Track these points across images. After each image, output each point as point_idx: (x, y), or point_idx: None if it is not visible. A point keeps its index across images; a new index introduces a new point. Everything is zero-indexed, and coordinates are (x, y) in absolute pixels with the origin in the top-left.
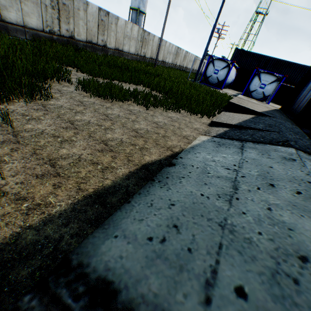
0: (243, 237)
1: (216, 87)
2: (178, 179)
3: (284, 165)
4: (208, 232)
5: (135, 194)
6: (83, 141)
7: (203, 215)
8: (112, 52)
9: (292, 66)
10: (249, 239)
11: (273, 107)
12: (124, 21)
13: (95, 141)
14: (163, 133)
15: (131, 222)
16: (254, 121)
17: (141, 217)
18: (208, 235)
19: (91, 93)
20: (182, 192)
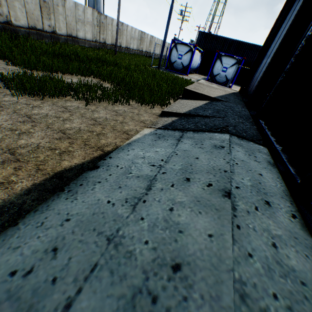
0: (126, 250)
1: (183, 73)
2: (92, 185)
3: (211, 154)
4: (89, 251)
5: (31, 212)
6: None
7: (96, 229)
8: (65, 39)
9: (253, 48)
10: (131, 252)
11: (232, 90)
12: (73, 3)
13: None
14: (98, 131)
15: (3, 253)
16: (206, 107)
17: (19, 243)
18: (87, 255)
19: (17, 90)
20: (88, 202)
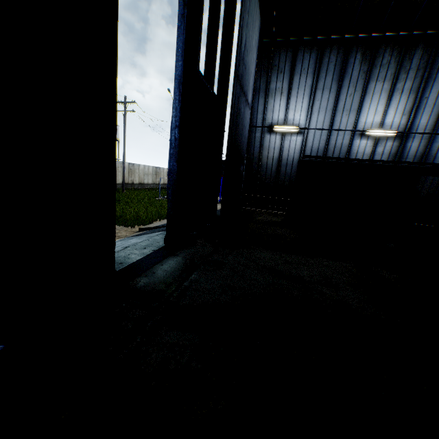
0: None
1: None
2: None
3: (140, 239)
4: None
5: None
6: None
7: None
8: None
9: None
10: None
11: None
12: None
13: None
14: None
15: None
16: None
17: None
18: None
19: None
20: None
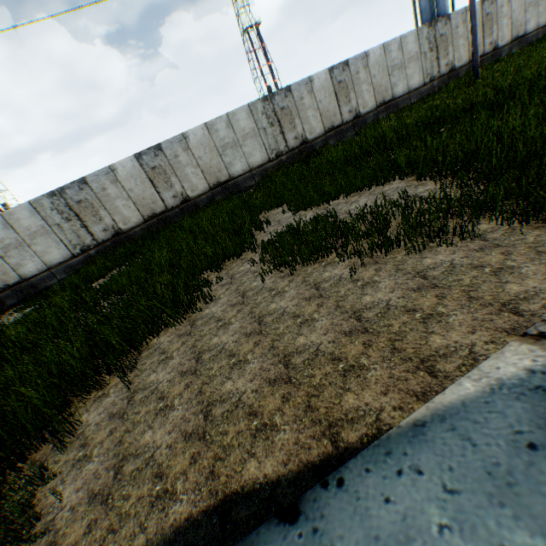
0: None
1: None
2: None
3: None
4: None
5: None
6: (183, 407)
7: None
8: (374, 115)
9: None
10: None
11: None
12: (379, 49)
13: (198, 405)
14: (351, 358)
15: None
16: None
17: None
18: None
19: (270, 263)
20: None
